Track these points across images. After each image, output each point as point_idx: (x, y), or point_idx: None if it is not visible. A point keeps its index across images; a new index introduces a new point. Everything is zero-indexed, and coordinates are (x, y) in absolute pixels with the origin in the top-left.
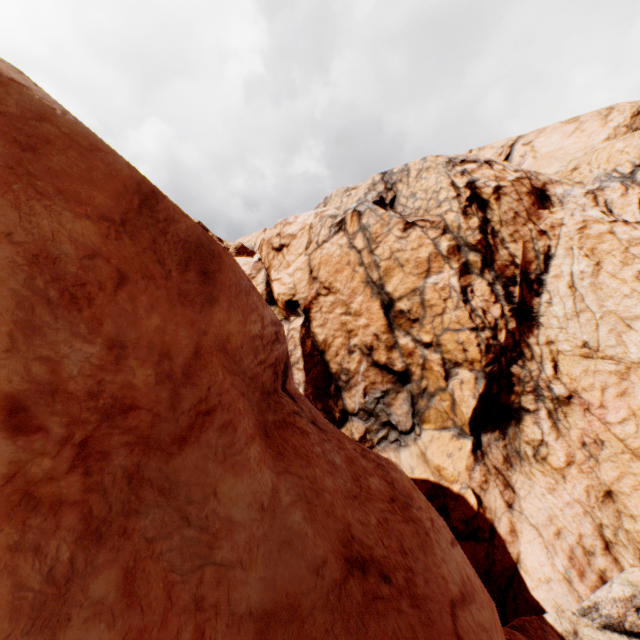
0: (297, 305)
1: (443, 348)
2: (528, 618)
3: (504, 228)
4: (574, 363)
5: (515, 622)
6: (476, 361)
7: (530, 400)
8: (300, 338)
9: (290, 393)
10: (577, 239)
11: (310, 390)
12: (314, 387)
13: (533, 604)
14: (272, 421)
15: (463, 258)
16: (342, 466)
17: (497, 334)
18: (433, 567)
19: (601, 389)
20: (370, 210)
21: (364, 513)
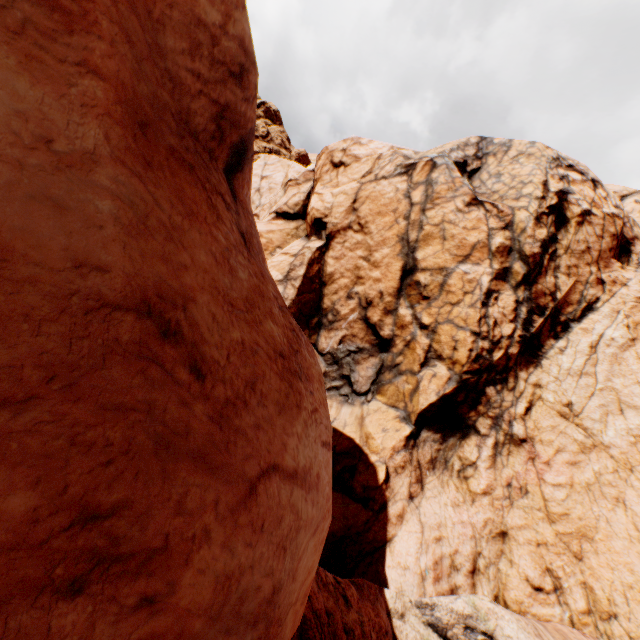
0: (324, 227)
1: (436, 337)
2: (370, 583)
3: (567, 256)
4: (548, 415)
5: (357, 580)
6: (459, 363)
7: (486, 424)
8: (310, 259)
9: (235, 191)
10: (630, 306)
11: (293, 310)
12: (298, 310)
13: (381, 577)
14: (170, 144)
15: (508, 263)
16: (243, 282)
17: (494, 350)
18: (279, 428)
19: (557, 449)
20: (447, 167)
21: (229, 321)
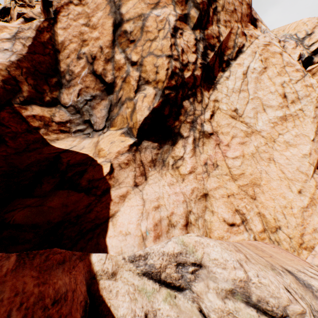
0: (51, 5)
1: (143, 68)
2: (61, 251)
3: (223, 13)
4: (224, 118)
5: (38, 250)
6: (161, 81)
7: (187, 129)
8: (39, 27)
9: None
10: (261, 49)
11: (26, 65)
12: (33, 66)
13: (101, 248)
14: None
15: (187, 10)
16: None
17: (185, 70)
18: None
19: (232, 136)
20: None
21: None
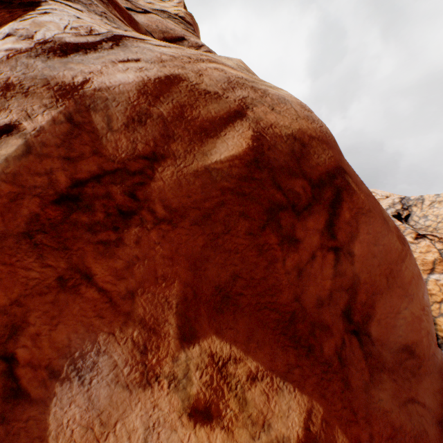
0: None
1: (437, 327)
2: None
3: None
4: None
5: None
6: None
7: None
8: None
9: None
10: None
11: None
12: None
13: None
14: None
15: None
16: None
17: None
18: None
19: None
20: None
21: None
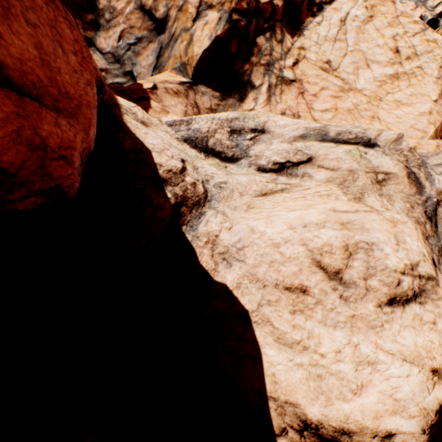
0: None
1: None
2: None
3: None
4: (312, 69)
5: None
6: (228, 2)
7: (260, 75)
8: None
9: None
10: None
11: None
12: None
13: None
14: None
15: None
16: None
17: None
18: None
19: (322, 88)
20: None
21: None
